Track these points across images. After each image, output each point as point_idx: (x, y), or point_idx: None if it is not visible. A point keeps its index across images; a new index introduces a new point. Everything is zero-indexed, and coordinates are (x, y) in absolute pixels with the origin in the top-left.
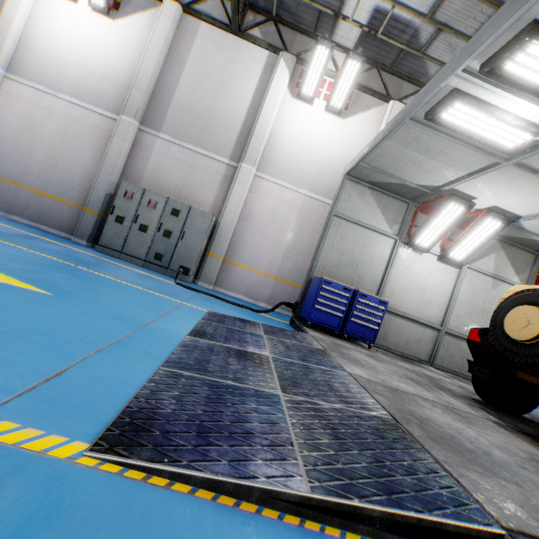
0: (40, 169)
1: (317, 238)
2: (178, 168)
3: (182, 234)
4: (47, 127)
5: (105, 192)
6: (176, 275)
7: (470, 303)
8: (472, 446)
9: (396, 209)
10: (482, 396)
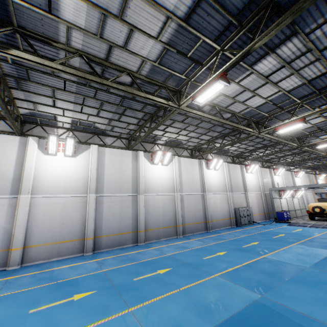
0: (220, 213)
1: (260, 201)
2: (238, 199)
3: (250, 214)
4: (217, 202)
5: (233, 212)
6: (259, 223)
7: (289, 204)
8: None
9: (277, 193)
10: (311, 219)
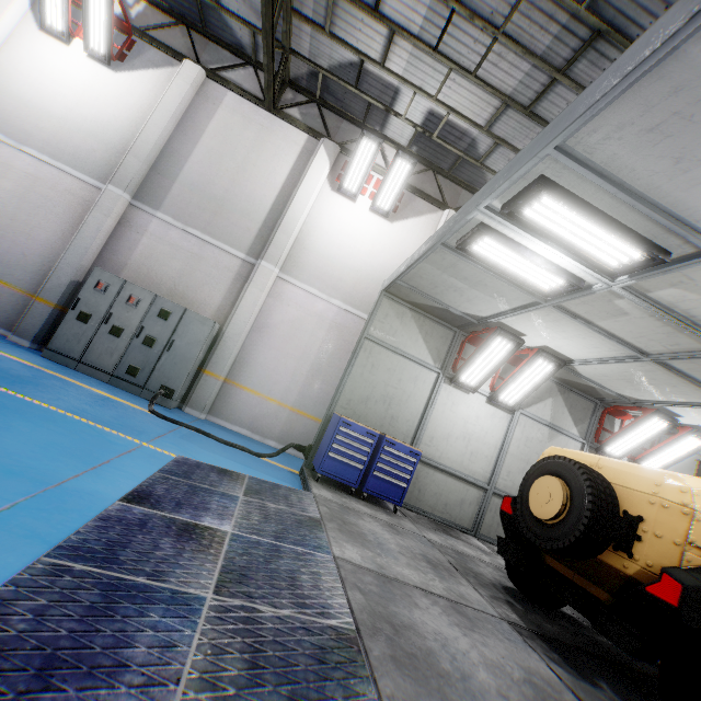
0: None
1: None
2: (178, 257)
3: (170, 343)
4: (0, 186)
5: (70, 279)
6: (152, 399)
7: (523, 457)
8: (449, 666)
9: (440, 337)
10: (515, 583)
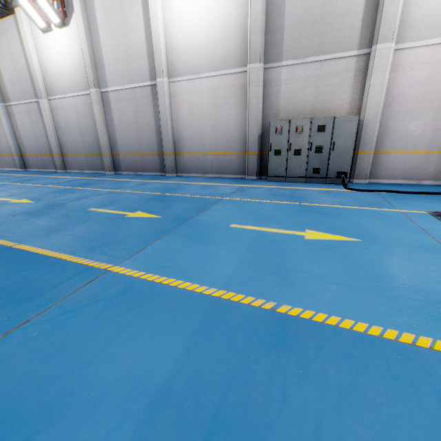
0: (210, 137)
1: None
2: (307, 85)
3: (332, 145)
4: (203, 105)
5: (257, 135)
6: (343, 183)
7: None
8: None
9: None
10: None
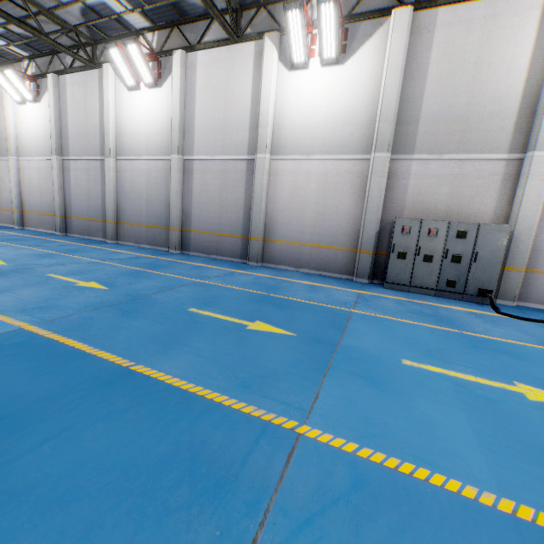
0: (312, 226)
1: None
2: (442, 184)
3: (474, 256)
4: (309, 189)
5: (374, 231)
6: (492, 304)
7: None
8: None
9: None
10: None
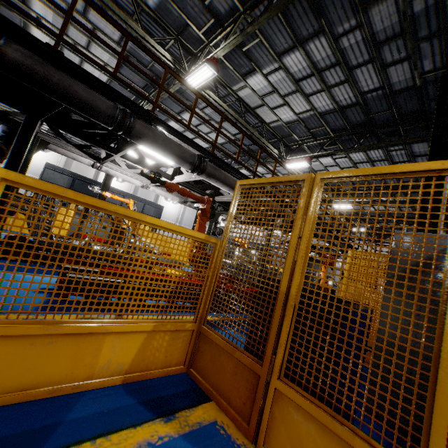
0: None
1: None
2: None
3: None
4: None
5: None
6: None
7: None
8: None
9: None
10: None
